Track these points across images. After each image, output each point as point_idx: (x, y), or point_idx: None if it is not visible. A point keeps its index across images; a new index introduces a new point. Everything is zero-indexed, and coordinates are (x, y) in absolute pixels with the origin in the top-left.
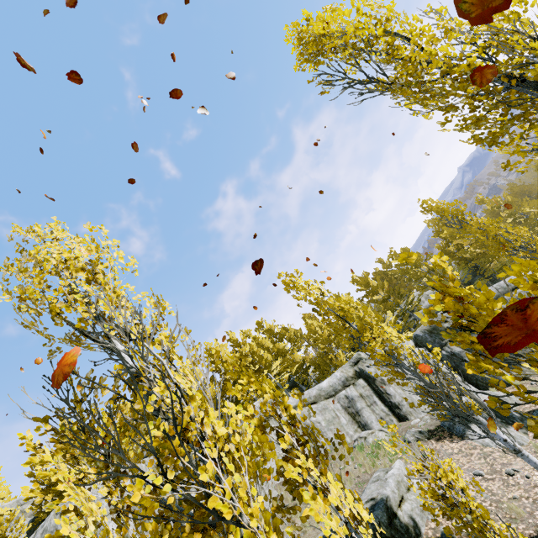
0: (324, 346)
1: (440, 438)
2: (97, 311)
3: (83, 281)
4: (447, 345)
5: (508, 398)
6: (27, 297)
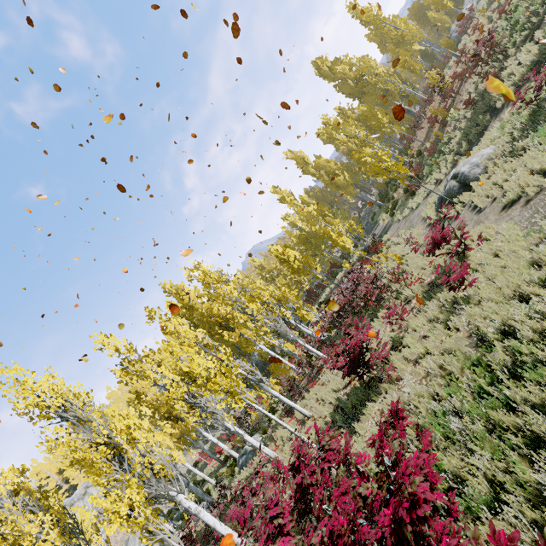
0: None
1: None
2: None
3: None
4: None
5: None
6: None
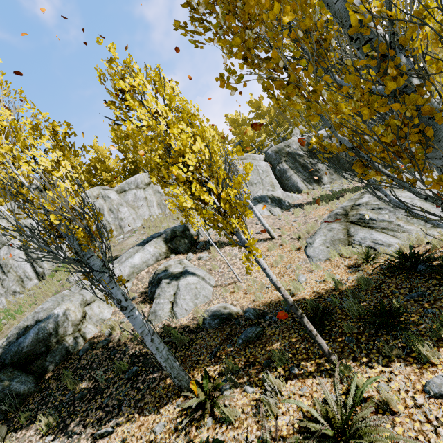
0: None
1: None
2: None
3: None
4: (282, 163)
5: (291, 197)
6: None
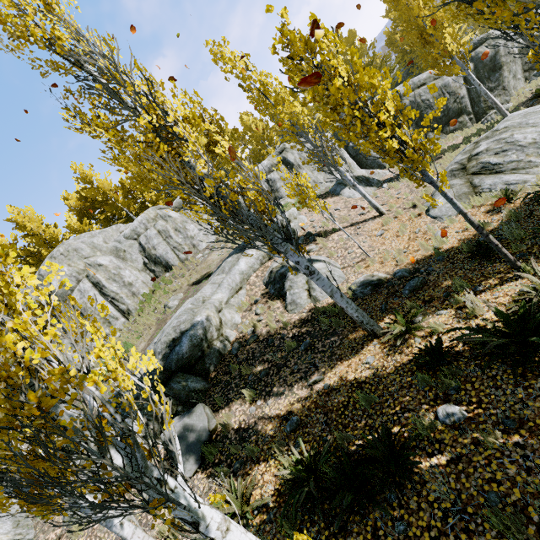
0: (257, 143)
1: (325, 197)
2: (75, 35)
3: (44, 10)
4: None
5: (378, 174)
6: (6, 19)
